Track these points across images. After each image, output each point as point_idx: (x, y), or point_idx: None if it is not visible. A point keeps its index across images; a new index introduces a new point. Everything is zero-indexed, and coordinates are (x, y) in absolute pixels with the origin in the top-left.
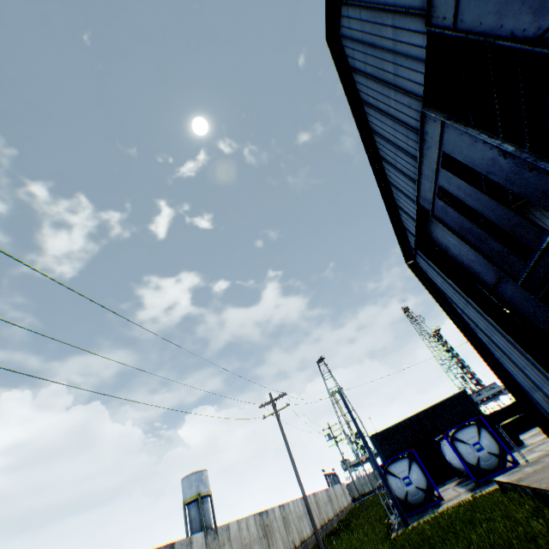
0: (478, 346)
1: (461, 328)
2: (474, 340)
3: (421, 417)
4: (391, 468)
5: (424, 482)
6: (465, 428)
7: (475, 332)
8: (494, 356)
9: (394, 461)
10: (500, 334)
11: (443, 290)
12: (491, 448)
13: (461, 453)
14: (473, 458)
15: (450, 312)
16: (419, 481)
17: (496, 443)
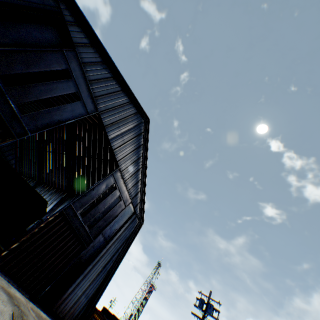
0: None
1: None
2: None
3: None
4: None
5: None
6: None
7: None
8: None
9: None
10: None
11: None
12: None
13: None
14: None
15: None
16: None
17: None
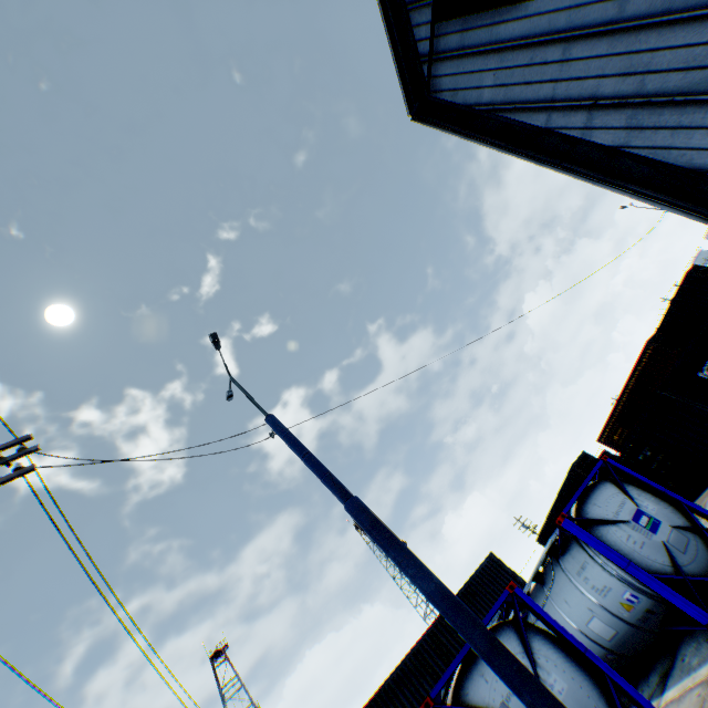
0: (600, 178)
1: (551, 161)
2: (587, 169)
3: (440, 633)
4: (476, 691)
5: (596, 696)
6: (594, 493)
7: (589, 138)
8: (650, 158)
9: (474, 656)
10: (678, 24)
11: (498, 101)
12: (671, 515)
13: (626, 552)
14: (657, 554)
15: (519, 150)
16: (584, 698)
17: (668, 504)
